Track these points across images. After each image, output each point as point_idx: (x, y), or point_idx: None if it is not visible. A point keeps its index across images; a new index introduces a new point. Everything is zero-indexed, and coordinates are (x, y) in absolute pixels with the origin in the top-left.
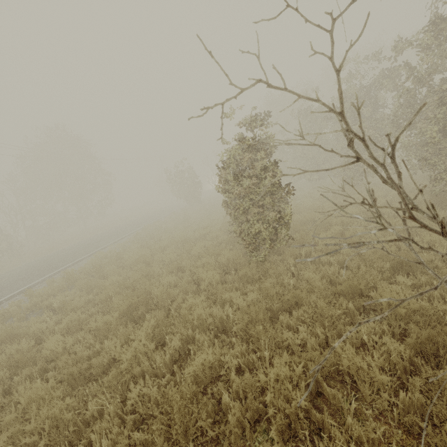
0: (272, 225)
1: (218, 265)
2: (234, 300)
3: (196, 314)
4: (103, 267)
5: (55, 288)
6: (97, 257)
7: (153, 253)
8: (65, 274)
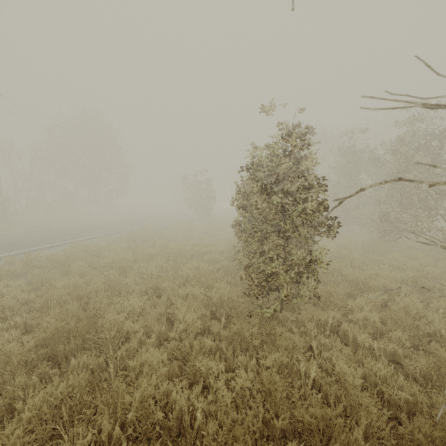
0: (295, 269)
1: (207, 300)
2: (211, 382)
3: (140, 395)
4: (72, 260)
5: (3, 272)
6: (75, 246)
7: (137, 259)
8: (33, 256)
